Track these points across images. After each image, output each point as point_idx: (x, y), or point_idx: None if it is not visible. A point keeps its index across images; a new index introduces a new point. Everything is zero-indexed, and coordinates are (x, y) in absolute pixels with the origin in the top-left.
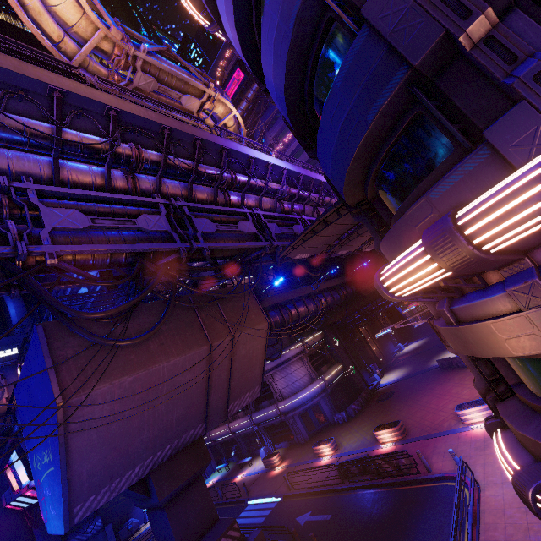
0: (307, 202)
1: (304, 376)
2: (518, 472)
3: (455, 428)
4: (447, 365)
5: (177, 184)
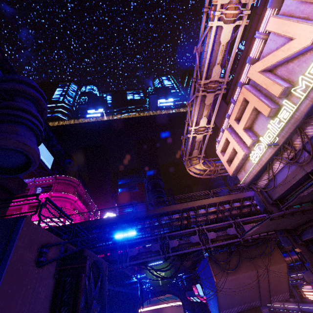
0: None
1: None
2: None
3: None
4: None
5: (236, 210)
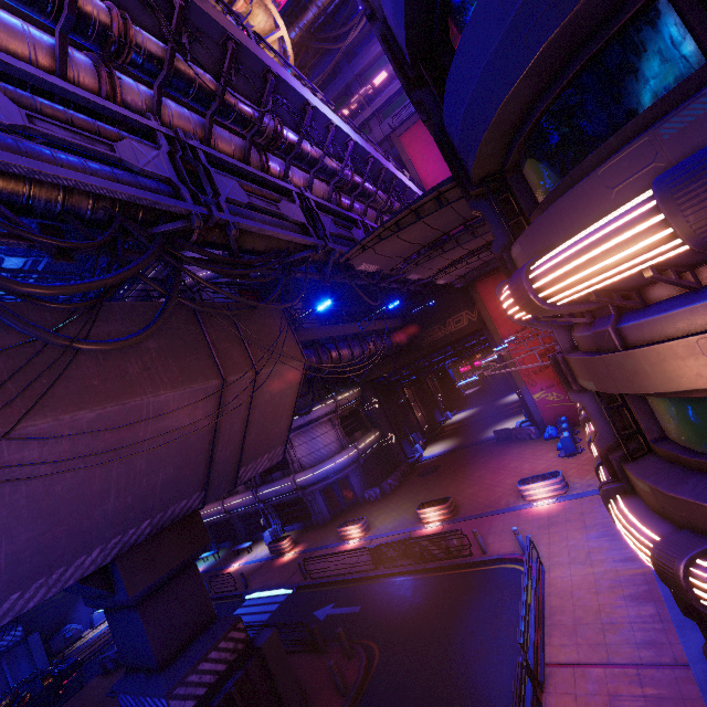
0: (372, 201)
1: (333, 442)
2: (662, 543)
3: (514, 505)
4: (505, 437)
5: (188, 114)
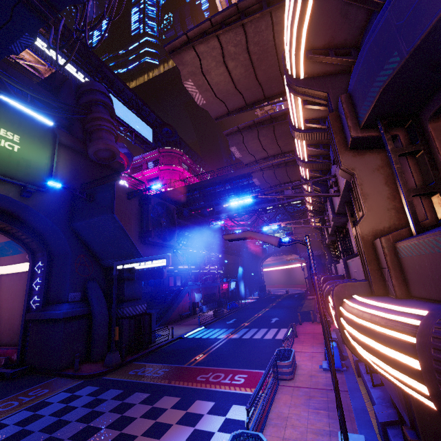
0: None
1: None
2: None
3: None
4: None
5: None
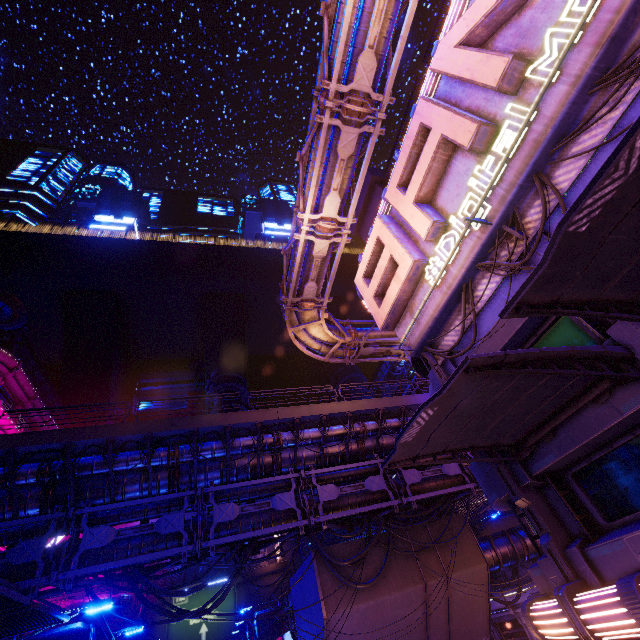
0: None
1: None
2: None
3: None
4: None
5: (390, 436)
